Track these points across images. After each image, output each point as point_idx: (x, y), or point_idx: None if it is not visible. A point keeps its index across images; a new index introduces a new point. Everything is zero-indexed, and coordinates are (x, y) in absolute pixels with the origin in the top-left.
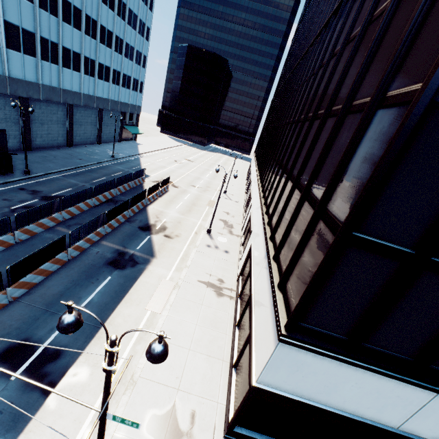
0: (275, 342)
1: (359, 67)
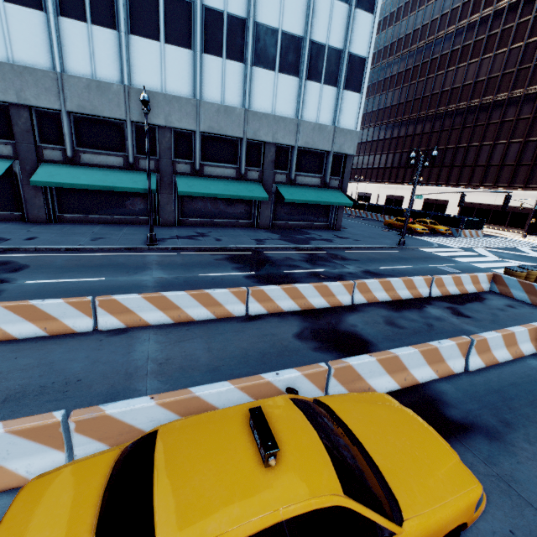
0: (536, 194)
1: (522, 130)
